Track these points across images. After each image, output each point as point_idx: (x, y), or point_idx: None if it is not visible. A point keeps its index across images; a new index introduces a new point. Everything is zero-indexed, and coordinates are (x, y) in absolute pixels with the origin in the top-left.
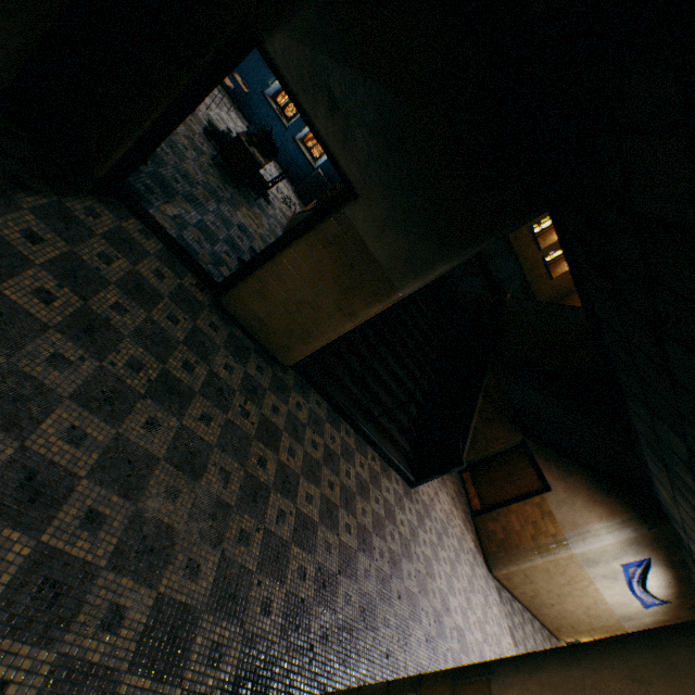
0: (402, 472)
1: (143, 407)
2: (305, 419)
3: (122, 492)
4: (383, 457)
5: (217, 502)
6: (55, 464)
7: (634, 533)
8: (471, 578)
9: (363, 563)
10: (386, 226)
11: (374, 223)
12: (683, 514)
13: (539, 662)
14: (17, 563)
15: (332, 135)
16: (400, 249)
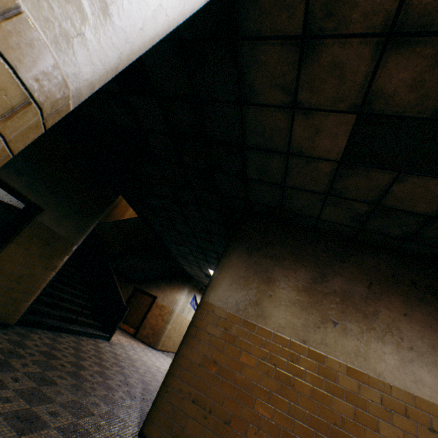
0: (102, 336)
1: (3, 376)
2: (50, 342)
3: (47, 403)
4: (90, 336)
5: (73, 385)
6: (17, 410)
7: (188, 289)
8: (154, 355)
9: (127, 372)
10: (62, 218)
11: (55, 219)
12: (196, 271)
13: (206, 290)
14: (58, 435)
15: (22, 186)
16: (72, 226)
